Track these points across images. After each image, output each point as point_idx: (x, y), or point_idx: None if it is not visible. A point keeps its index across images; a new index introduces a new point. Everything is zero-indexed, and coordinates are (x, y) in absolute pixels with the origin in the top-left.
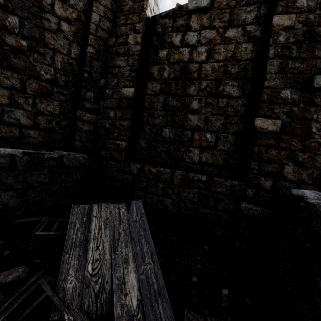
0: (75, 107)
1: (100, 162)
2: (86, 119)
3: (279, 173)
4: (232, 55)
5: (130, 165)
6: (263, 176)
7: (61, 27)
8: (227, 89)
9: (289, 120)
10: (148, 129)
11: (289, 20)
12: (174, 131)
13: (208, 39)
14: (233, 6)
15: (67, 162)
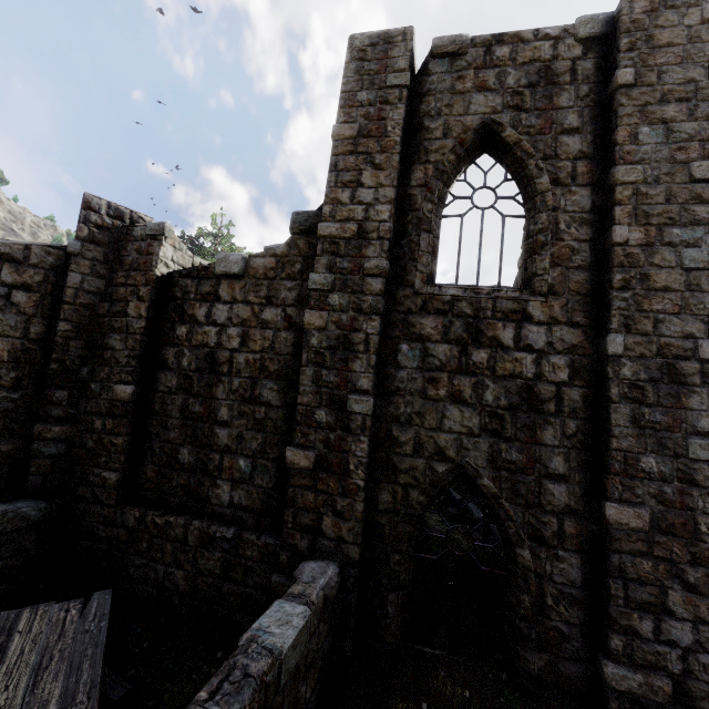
0: (35, 415)
1: (75, 507)
2: (52, 436)
3: (317, 527)
4: (270, 346)
5: (124, 512)
6: (298, 533)
7: (13, 299)
8: (266, 393)
9: (325, 452)
10: (159, 447)
11: (321, 319)
12: (196, 452)
13: (241, 318)
14: (271, 278)
15: (2, 526)
